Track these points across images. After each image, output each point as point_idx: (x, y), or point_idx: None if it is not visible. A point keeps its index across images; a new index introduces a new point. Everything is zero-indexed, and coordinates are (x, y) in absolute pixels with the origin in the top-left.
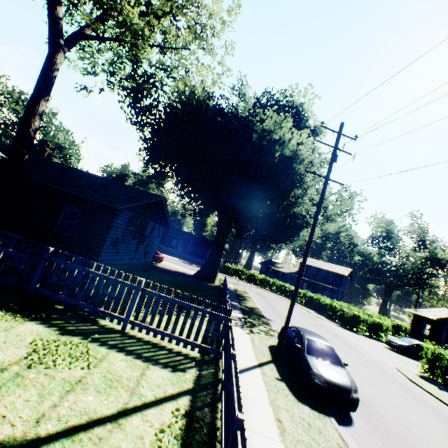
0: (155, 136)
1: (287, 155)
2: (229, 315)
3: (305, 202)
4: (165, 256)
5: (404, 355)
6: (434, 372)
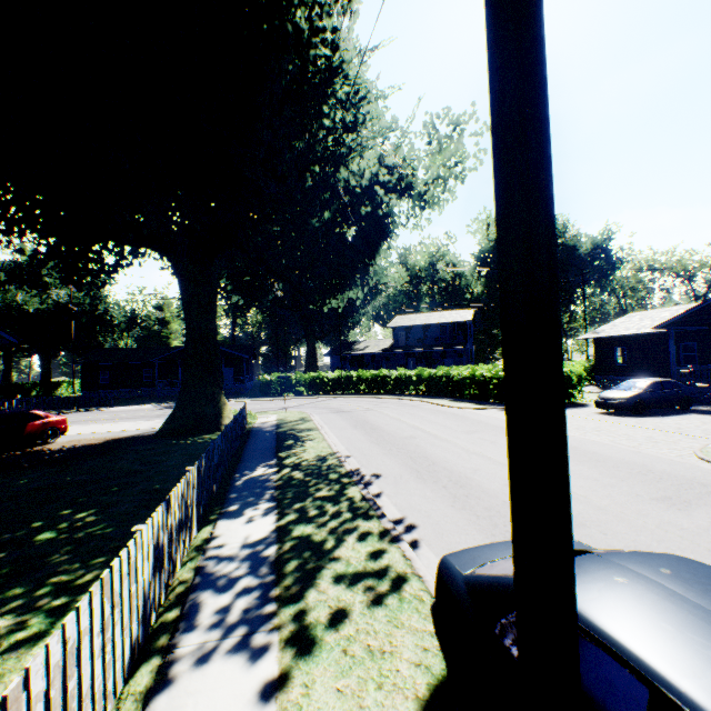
0: None
1: None
2: None
3: (364, 147)
4: (115, 411)
5: (639, 414)
6: None
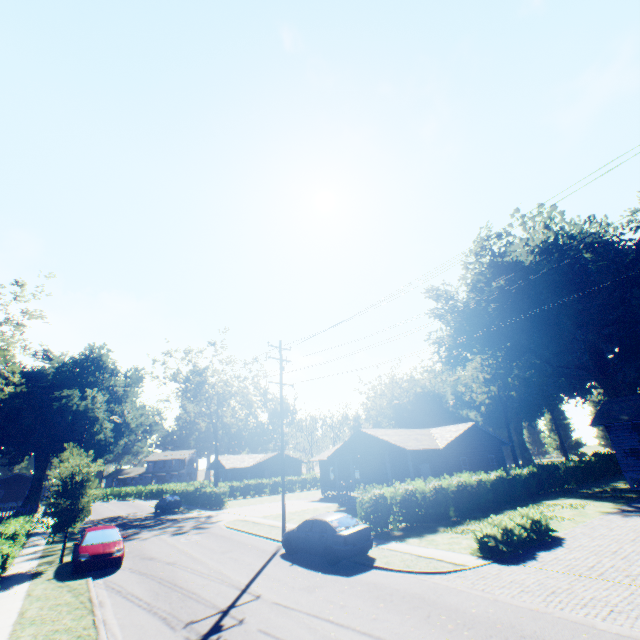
0: None
1: (82, 410)
2: (39, 506)
3: (105, 430)
4: None
5: None
6: None
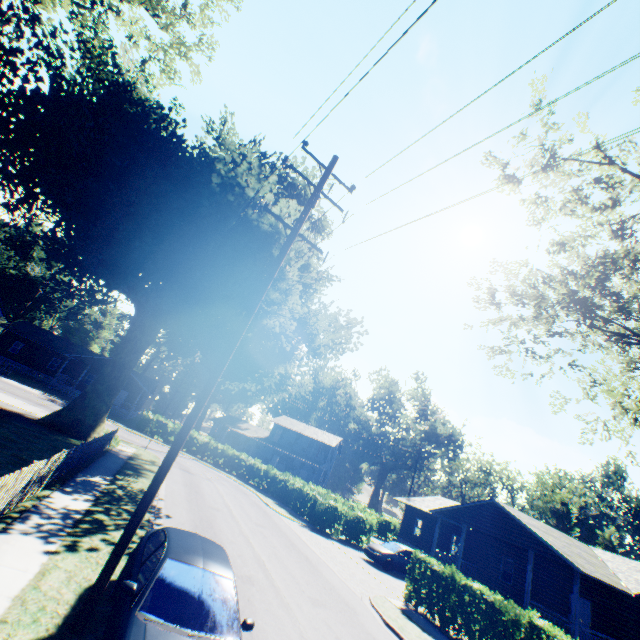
0: (2, 104)
1: (265, 228)
2: None
3: (283, 314)
4: (8, 383)
5: (387, 571)
6: (421, 601)
